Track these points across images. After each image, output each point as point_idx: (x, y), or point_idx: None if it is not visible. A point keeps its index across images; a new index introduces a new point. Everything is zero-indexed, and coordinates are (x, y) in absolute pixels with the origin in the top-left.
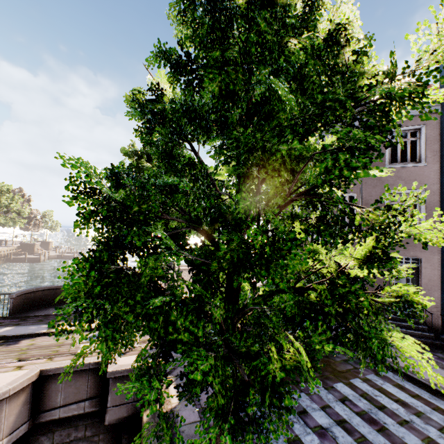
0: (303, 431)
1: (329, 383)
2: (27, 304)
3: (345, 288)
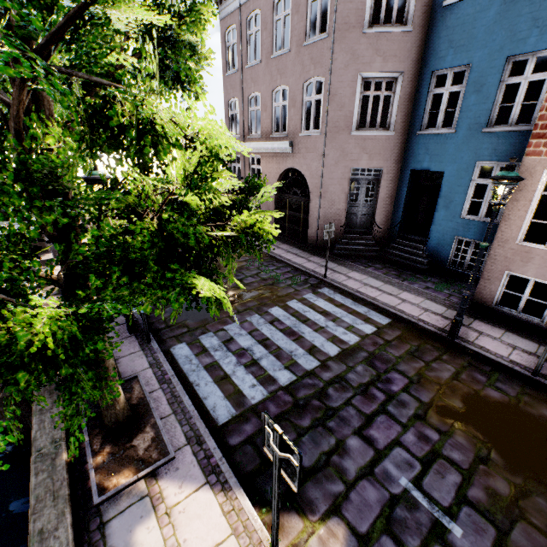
0: (224, 356)
1: (265, 309)
2: None
3: (172, 225)
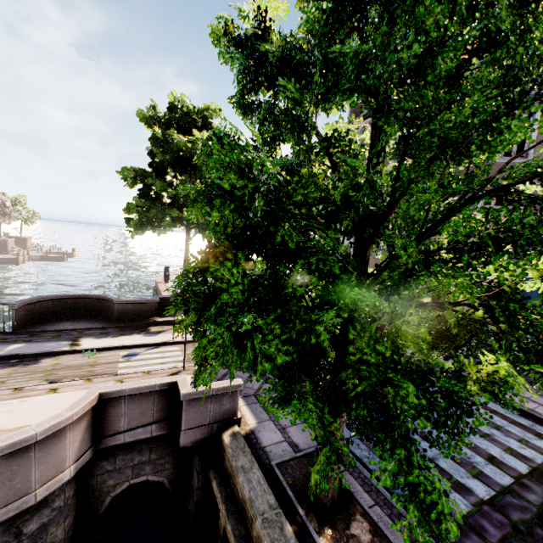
0: None
1: None
2: (32, 317)
3: (518, 305)
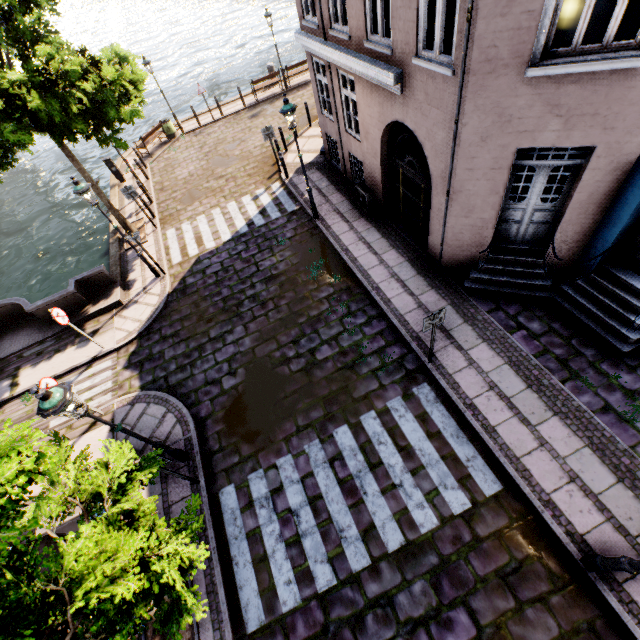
0: (268, 520)
1: (331, 429)
2: None
3: None
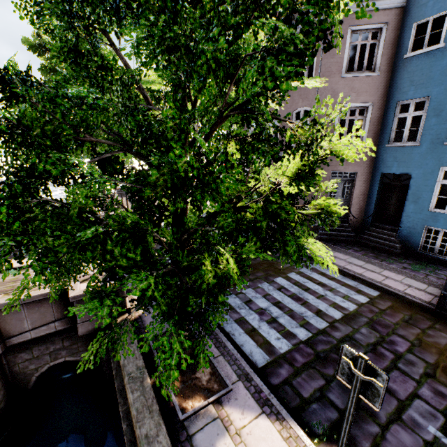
0: (248, 314)
1: (271, 278)
2: None
3: (277, 205)
